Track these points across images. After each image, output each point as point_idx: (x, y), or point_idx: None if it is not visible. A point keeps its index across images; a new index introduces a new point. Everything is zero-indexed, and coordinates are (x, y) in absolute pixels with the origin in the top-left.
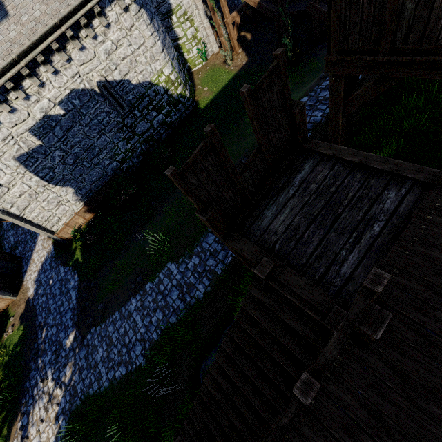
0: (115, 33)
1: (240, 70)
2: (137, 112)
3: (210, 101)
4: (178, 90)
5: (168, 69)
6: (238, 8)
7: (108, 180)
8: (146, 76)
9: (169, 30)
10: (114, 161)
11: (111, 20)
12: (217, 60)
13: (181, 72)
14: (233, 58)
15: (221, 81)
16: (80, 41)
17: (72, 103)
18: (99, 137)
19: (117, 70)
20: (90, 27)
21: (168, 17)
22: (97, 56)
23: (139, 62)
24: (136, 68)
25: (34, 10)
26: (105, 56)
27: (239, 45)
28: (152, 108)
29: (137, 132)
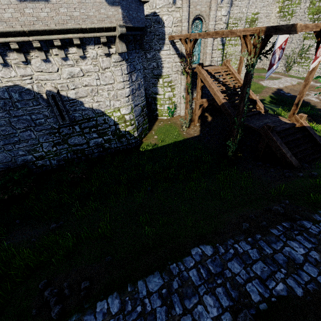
0: (88, 65)
1: (189, 138)
2: (78, 128)
3: (151, 149)
4: (128, 128)
5: (126, 110)
6: (209, 98)
7: (12, 167)
8: (102, 106)
9: (154, 85)
10: (31, 154)
11: (89, 55)
12: (179, 121)
13: (140, 117)
14: (190, 126)
15: (170, 138)
16: (48, 55)
17: (10, 94)
18: (25, 130)
19: (75, 91)
20: (64, 50)
21: (156, 78)
22: (60, 73)
23: (101, 94)
24: (95, 97)
25: (6, 11)
26: (68, 76)
27: (200, 120)
28: (95, 130)
29: (69, 142)
